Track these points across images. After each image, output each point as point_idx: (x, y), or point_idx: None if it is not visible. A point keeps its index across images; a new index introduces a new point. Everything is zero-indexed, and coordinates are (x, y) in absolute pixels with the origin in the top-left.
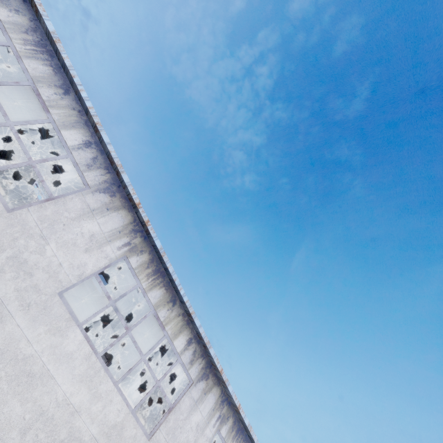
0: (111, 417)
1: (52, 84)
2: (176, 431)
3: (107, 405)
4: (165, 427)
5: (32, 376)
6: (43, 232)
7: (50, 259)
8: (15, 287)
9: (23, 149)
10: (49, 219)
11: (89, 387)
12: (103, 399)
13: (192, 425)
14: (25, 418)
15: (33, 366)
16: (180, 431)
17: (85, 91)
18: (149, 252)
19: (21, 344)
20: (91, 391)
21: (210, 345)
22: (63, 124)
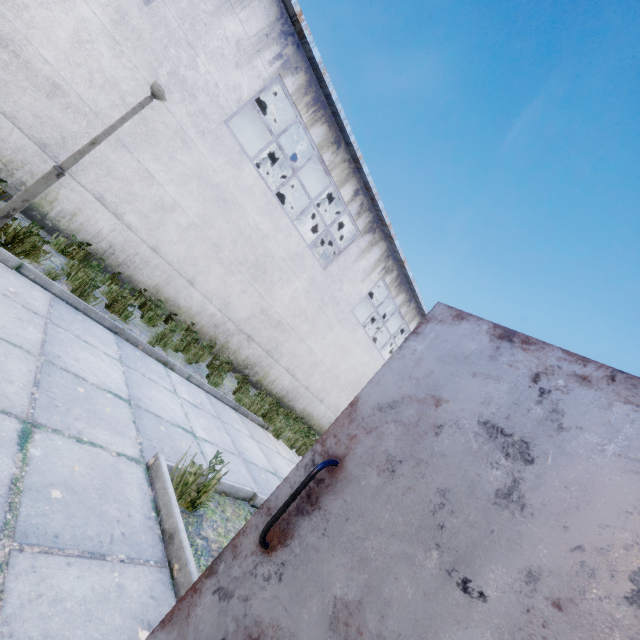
0: (292, 247)
1: None
2: (345, 270)
3: (288, 237)
4: (336, 265)
5: (227, 203)
6: (188, 38)
7: (205, 77)
8: (186, 112)
9: None
10: (187, 15)
11: (271, 220)
12: (284, 232)
13: (359, 268)
14: (231, 234)
15: (225, 194)
16: (349, 271)
17: None
18: (306, 71)
19: (209, 172)
20: (274, 223)
21: (378, 197)
22: None
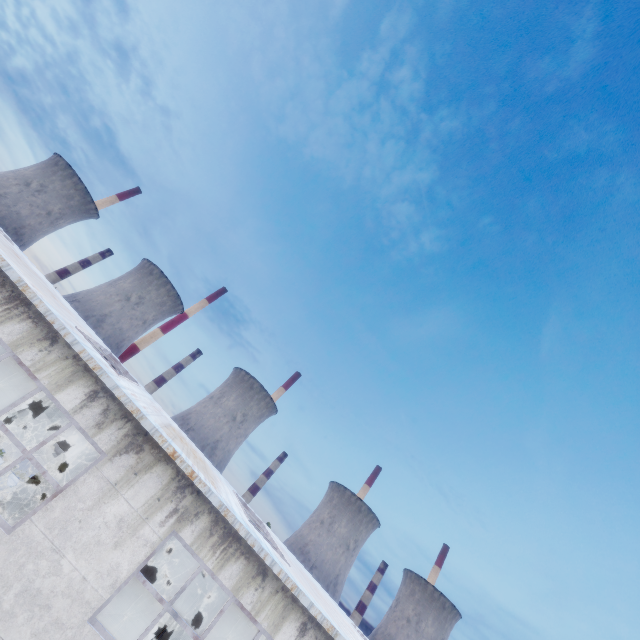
0: None
1: (34, 340)
2: None
3: None
4: None
5: None
6: (55, 543)
7: (69, 576)
8: (32, 631)
9: (14, 441)
10: (59, 521)
11: None
12: None
13: None
14: None
15: None
16: None
17: (71, 333)
18: (209, 511)
19: None
20: None
21: (335, 630)
22: (57, 386)
